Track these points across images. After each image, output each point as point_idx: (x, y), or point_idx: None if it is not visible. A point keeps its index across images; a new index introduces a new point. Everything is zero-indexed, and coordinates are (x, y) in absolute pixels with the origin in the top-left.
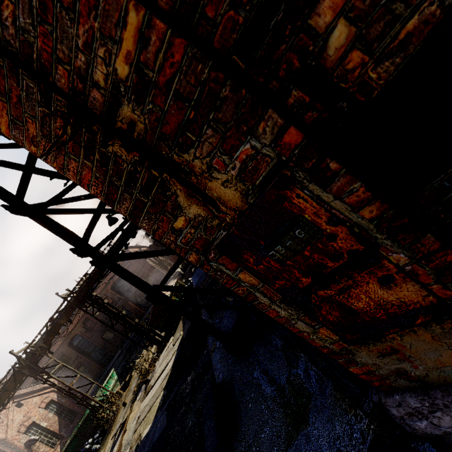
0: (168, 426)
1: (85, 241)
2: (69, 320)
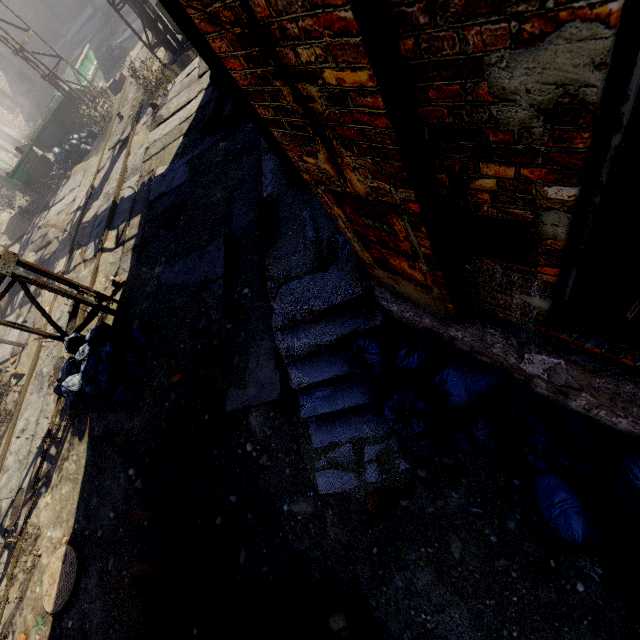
0: (191, 183)
1: None
2: None
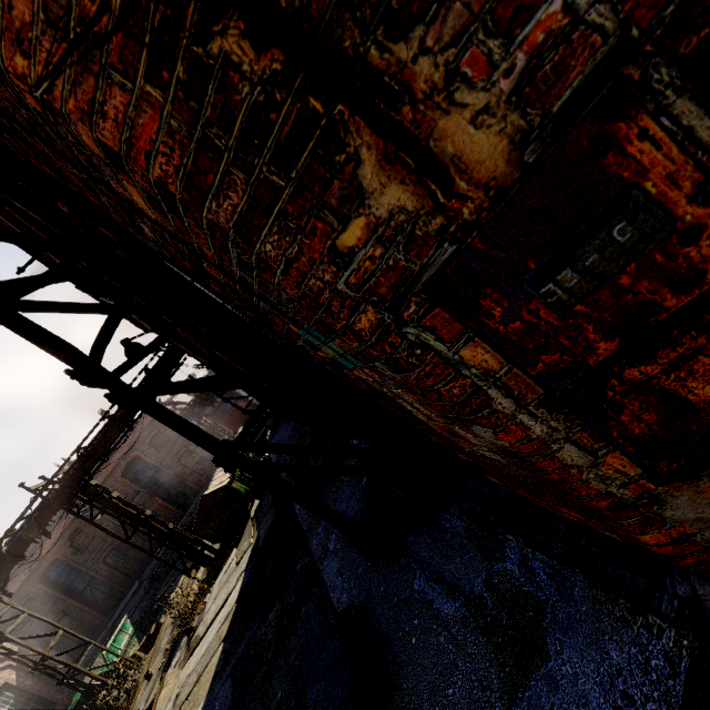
0: (236, 705)
1: (97, 354)
2: (45, 532)
